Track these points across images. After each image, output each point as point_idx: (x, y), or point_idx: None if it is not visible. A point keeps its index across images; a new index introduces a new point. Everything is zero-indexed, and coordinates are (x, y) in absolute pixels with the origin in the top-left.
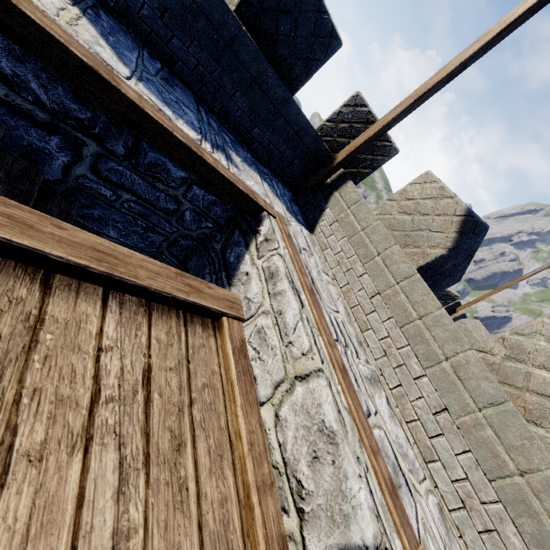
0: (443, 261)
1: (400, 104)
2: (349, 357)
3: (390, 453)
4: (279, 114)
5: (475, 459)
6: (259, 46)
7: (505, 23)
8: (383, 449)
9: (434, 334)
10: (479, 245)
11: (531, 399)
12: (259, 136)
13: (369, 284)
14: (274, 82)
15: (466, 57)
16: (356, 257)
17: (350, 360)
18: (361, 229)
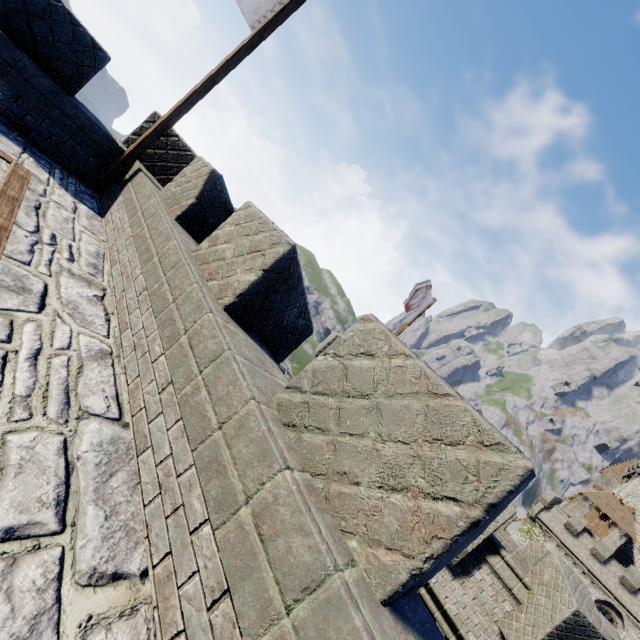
0: (200, 212)
1: (172, 108)
2: (43, 247)
3: (34, 287)
4: (53, 106)
5: (152, 310)
6: (16, 42)
7: (232, 54)
8: (18, 277)
9: (156, 243)
10: (228, 197)
11: (214, 265)
12: (35, 125)
13: (129, 232)
14: (36, 73)
15: (211, 74)
16: (126, 219)
17: (41, 247)
18: (136, 199)
